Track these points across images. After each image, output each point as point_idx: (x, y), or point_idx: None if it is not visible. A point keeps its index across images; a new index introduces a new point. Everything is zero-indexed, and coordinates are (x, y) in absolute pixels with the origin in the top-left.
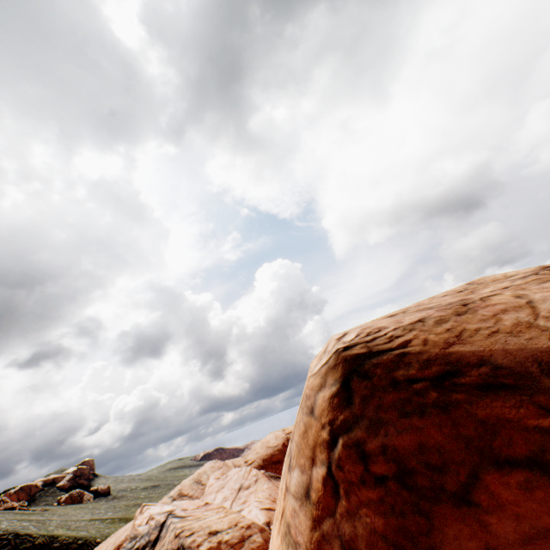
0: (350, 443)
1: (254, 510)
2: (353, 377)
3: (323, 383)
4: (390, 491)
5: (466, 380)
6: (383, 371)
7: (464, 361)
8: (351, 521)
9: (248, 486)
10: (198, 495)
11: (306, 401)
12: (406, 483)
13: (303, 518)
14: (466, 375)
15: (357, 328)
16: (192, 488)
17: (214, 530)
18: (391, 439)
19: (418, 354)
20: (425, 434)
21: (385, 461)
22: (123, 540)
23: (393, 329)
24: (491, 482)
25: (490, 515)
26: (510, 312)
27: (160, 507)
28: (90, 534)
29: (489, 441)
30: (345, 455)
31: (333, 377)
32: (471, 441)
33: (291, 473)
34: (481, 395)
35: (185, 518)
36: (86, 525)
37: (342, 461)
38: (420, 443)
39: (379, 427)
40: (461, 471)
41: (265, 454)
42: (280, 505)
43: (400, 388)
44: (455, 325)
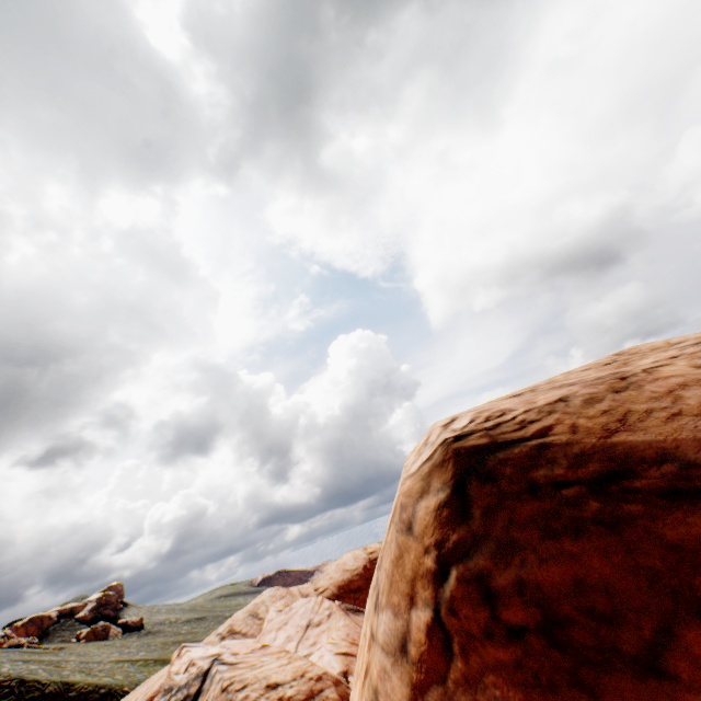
0: (468, 577)
1: (327, 656)
2: (470, 479)
3: (426, 488)
4: (532, 650)
5: (642, 483)
6: (515, 470)
7: (636, 456)
8: (471, 693)
9: (319, 623)
10: (253, 632)
11: (401, 513)
12: (556, 639)
13: (398, 683)
14: (641, 477)
15: (470, 412)
16: (246, 623)
17: (273, 683)
18: (531, 571)
19: (566, 446)
20: (584, 564)
21: (522, 605)
22: (156, 690)
23: (523, 412)
24: (694, 642)
25: (695, 694)
26: (693, 387)
27: (203, 649)
28: (116, 680)
29: (687, 577)
30: (460, 593)
31: (440, 479)
32: (658, 576)
33: (379, 614)
34: (669, 507)
35: (235, 666)
36: (112, 668)
37: (456, 602)
38: (577, 577)
39: (512, 553)
40: (645, 623)
41: (341, 579)
42: (363, 658)
43: (542, 496)
44: (615, 405)
